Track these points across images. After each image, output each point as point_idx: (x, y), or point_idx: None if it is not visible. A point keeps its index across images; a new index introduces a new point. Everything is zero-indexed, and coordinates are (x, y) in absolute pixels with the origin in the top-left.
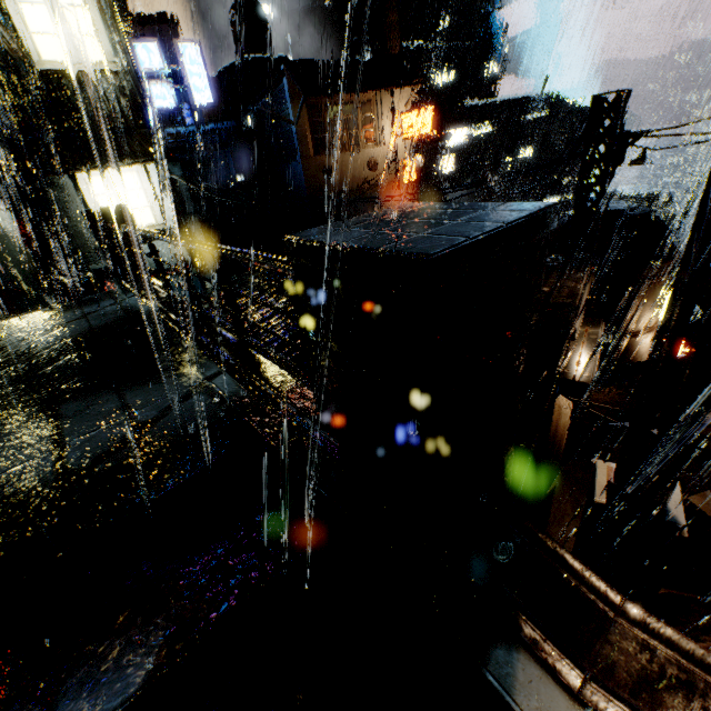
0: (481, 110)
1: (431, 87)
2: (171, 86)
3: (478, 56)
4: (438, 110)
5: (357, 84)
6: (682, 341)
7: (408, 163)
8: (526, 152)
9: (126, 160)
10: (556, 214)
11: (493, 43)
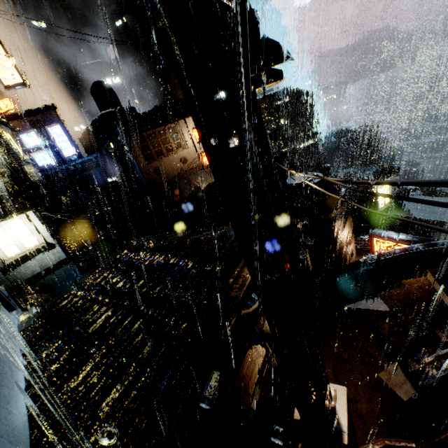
0: None
1: None
2: (48, 151)
3: None
4: None
5: (159, 123)
6: (374, 242)
7: (204, 155)
8: (283, 122)
9: (9, 216)
10: None
11: None
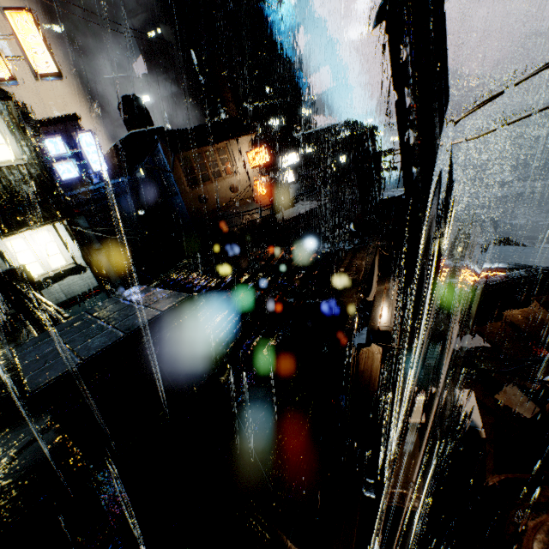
0: (306, 138)
1: (268, 130)
2: (74, 163)
3: (295, 105)
4: (269, 147)
5: (210, 140)
6: (468, 273)
7: (258, 183)
8: (342, 159)
9: (36, 224)
10: (191, 302)
11: (304, 97)
